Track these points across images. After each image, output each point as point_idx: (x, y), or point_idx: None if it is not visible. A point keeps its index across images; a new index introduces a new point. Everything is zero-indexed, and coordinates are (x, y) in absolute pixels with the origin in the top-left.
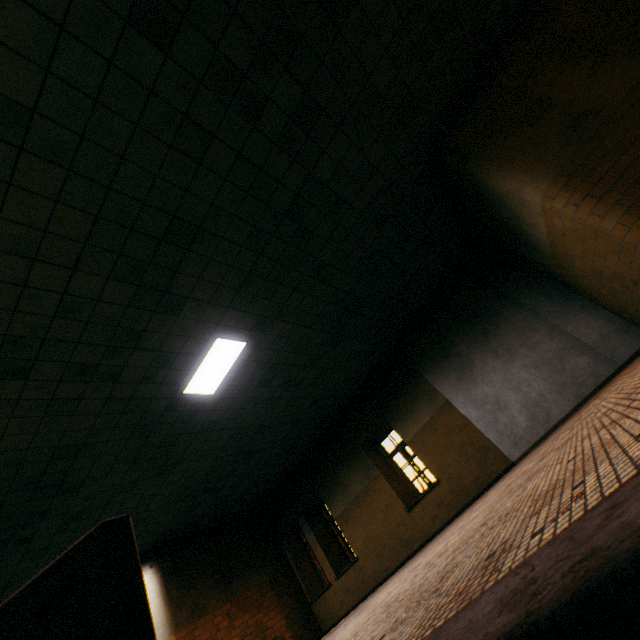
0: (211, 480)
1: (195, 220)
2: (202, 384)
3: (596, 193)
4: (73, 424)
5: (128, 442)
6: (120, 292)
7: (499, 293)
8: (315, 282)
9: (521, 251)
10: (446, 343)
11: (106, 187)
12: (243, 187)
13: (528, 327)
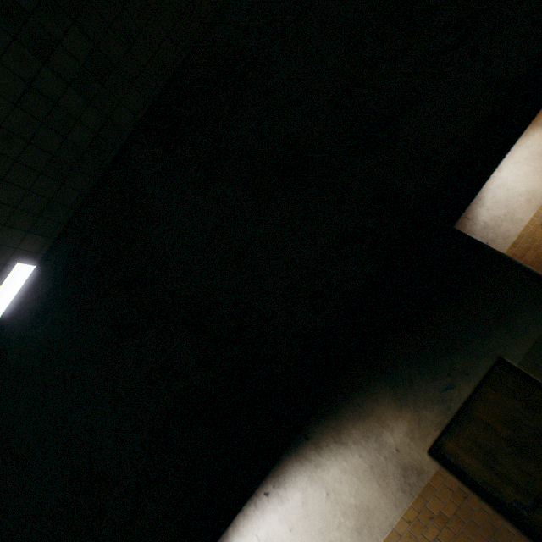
0: None
1: None
2: (1, 312)
3: None
4: None
5: None
6: None
7: None
8: None
9: None
10: None
11: None
12: (37, 116)
13: None
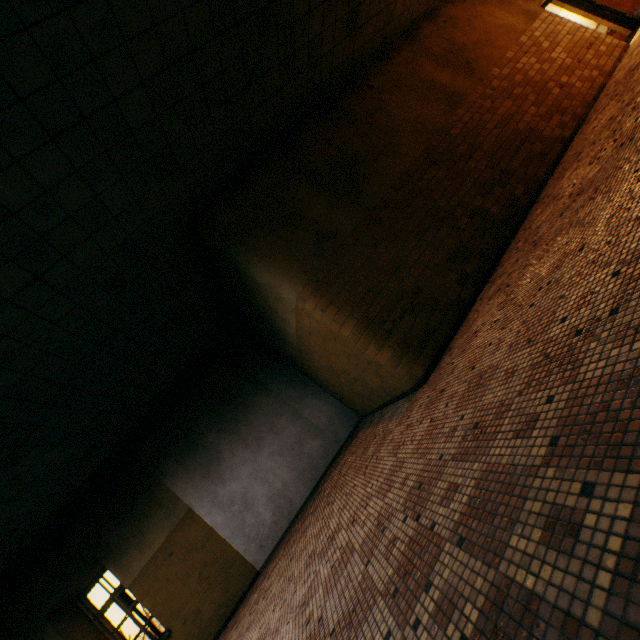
0: None
1: None
2: None
3: (337, 303)
4: None
5: None
6: None
7: (251, 377)
8: None
9: (272, 339)
10: (194, 434)
11: None
12: None
13: (275, 412)
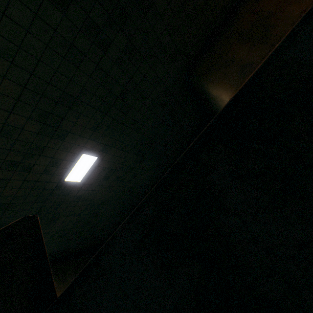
0: (77, 227)
1: (74, 94)
2: (74, 176)
3: None
4: (5, 193)
5: (34, 204)
6: (34, 126)
7: None
8: (132, 130)
9: None
10: None
11: (30, 73)
12: (98, 81)
13: None
